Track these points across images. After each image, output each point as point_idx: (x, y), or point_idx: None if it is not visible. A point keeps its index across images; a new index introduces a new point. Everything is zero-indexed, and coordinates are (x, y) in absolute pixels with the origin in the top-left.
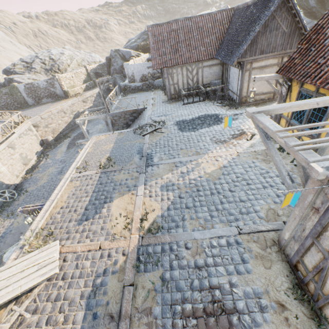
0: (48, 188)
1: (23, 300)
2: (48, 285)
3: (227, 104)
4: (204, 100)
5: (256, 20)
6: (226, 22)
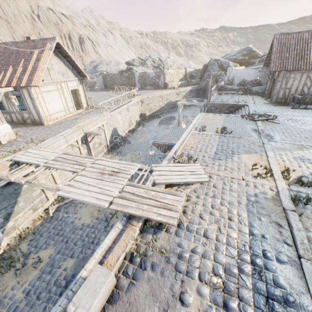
0: (145, 145)
1: (184, 188)
2: (202, 186)
3: None
4: None
5: None
6: None
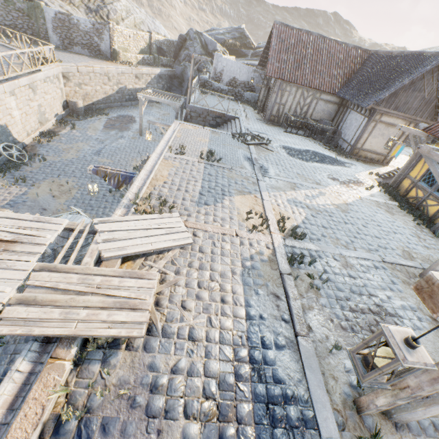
0: (80, 166)
1: (155, 259)
2: (183, 253)
3: (336, 150)
4: (309, 137)
5: (404, 73)
6: (359, 62)
